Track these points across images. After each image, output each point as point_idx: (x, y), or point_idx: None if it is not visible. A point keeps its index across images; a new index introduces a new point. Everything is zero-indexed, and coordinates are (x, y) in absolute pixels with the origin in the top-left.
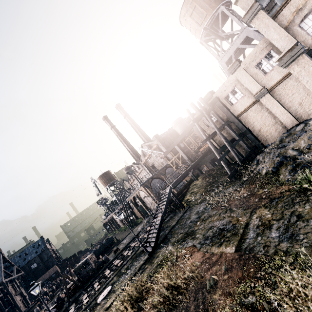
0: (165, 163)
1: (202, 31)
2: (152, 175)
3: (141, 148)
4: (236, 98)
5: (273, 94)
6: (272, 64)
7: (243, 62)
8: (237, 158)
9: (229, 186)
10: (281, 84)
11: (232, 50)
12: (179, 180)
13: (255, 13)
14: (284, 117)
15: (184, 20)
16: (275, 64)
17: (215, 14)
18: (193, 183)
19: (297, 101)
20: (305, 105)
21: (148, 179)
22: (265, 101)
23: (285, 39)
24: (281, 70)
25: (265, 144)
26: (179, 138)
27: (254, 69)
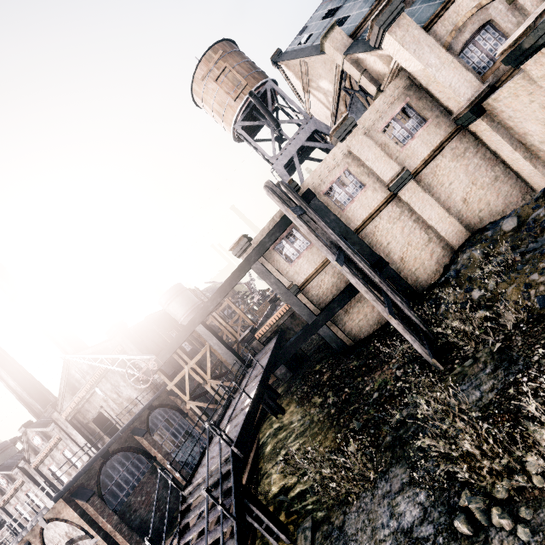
0: (143, 398)
1: (238, 109)
2: (107, 444)
3: (72, 356)
4: (349, 193)
5: (419, 184)
6: (409, 129)
7: (362, 119)
8: (411, 309)
9: (450, 388)
10: (429, 164)
11: (294, 148)
12: (251, 418)
13: (396, 16)
14: (445, 225)
15: (202, 88)
16: (414, 129)
17: (261, 90)
18: (268, 425)
19: (459, 195)
20: (472, 202)
21: (90, 462)
22: (409, 195)
23: (450, 67)
24: (427, 139)
25: (415, 288)
26: (210, 300)
27: (381, 135)
